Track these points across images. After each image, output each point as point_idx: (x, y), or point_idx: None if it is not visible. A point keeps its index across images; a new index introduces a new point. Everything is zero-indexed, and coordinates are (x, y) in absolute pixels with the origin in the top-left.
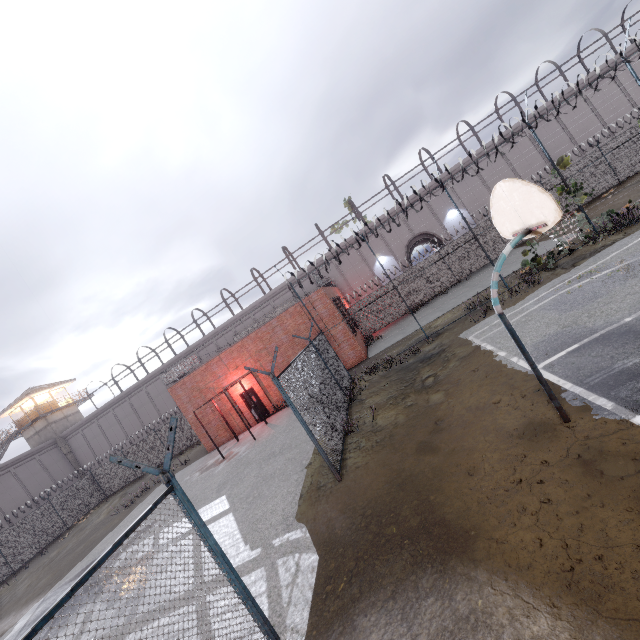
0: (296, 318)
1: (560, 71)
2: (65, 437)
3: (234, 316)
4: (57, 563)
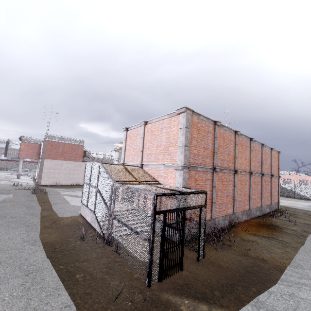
0: None
1: None
2: None
3: None
4: None
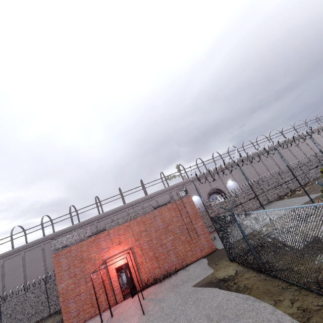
0: (171, 212)
1: (267, 139)
2: None
3: (100, 214)
4: None
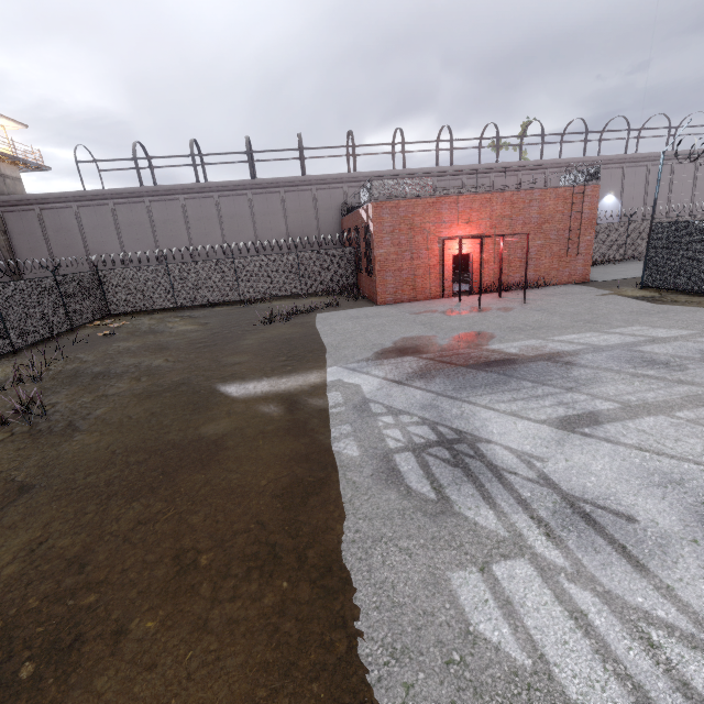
0: (559, 203)
1: None
2: (1, 205)
3: (357, 172)
4: (206, 349)
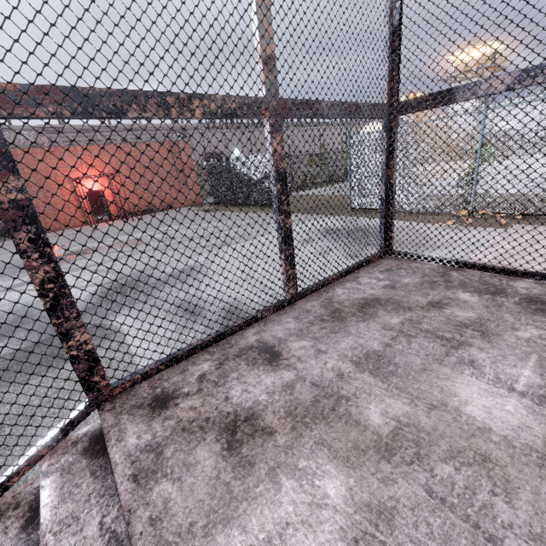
0: (163, 152)
1: None
2: None
3: (12, 126)
4: None
